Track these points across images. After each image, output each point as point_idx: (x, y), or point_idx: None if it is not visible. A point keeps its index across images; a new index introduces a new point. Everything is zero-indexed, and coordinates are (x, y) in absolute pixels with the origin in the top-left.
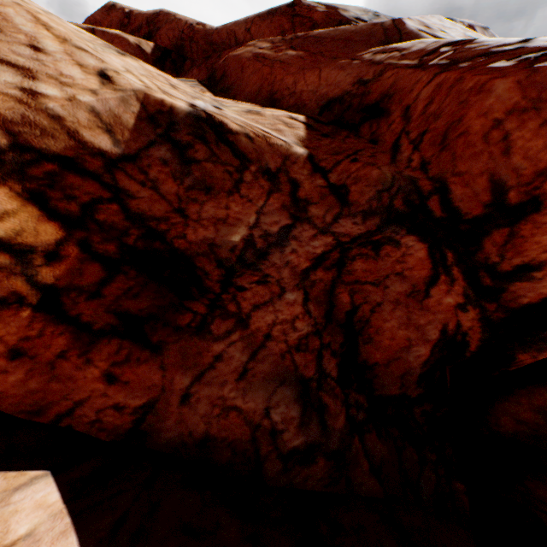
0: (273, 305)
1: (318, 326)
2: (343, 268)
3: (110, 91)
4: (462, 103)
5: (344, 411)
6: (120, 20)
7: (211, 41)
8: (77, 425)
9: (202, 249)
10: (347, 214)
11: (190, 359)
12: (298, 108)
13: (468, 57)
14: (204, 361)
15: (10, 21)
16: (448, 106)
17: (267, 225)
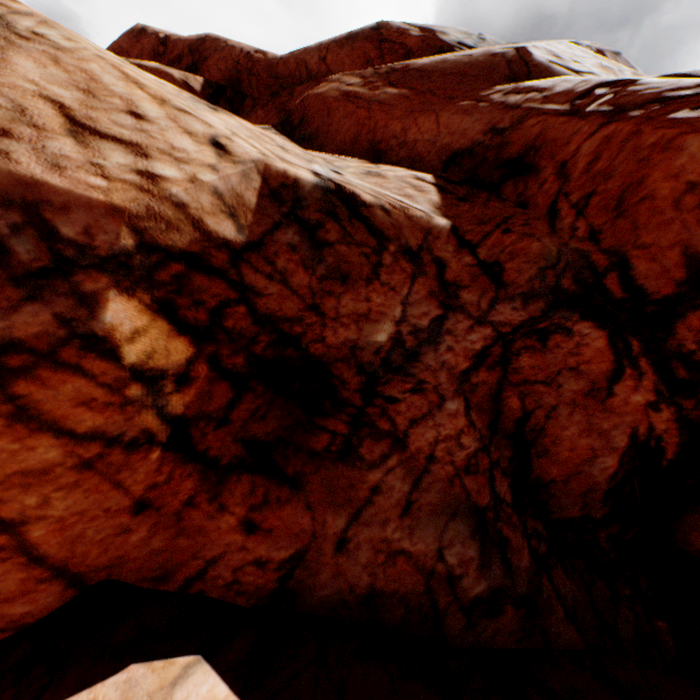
0: (433, 418)
1: (483, 439)
2: (507, 366)
3: (230, 165)
4: (642, 162)
5: (526, 544)
6: (153, 48)
7: (276, 73)
8: (210, 589)
9: (341, 354)
10: (504, 297)
11: (339, 493)
12: (413, 162)
13: (637, 103)
14: (359, 495)
15: (99, 81)
16: (622, 164)
17: (415, 318)
